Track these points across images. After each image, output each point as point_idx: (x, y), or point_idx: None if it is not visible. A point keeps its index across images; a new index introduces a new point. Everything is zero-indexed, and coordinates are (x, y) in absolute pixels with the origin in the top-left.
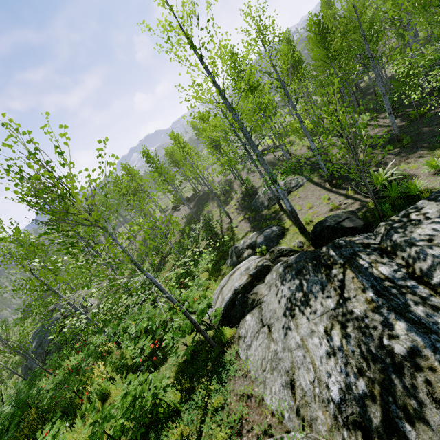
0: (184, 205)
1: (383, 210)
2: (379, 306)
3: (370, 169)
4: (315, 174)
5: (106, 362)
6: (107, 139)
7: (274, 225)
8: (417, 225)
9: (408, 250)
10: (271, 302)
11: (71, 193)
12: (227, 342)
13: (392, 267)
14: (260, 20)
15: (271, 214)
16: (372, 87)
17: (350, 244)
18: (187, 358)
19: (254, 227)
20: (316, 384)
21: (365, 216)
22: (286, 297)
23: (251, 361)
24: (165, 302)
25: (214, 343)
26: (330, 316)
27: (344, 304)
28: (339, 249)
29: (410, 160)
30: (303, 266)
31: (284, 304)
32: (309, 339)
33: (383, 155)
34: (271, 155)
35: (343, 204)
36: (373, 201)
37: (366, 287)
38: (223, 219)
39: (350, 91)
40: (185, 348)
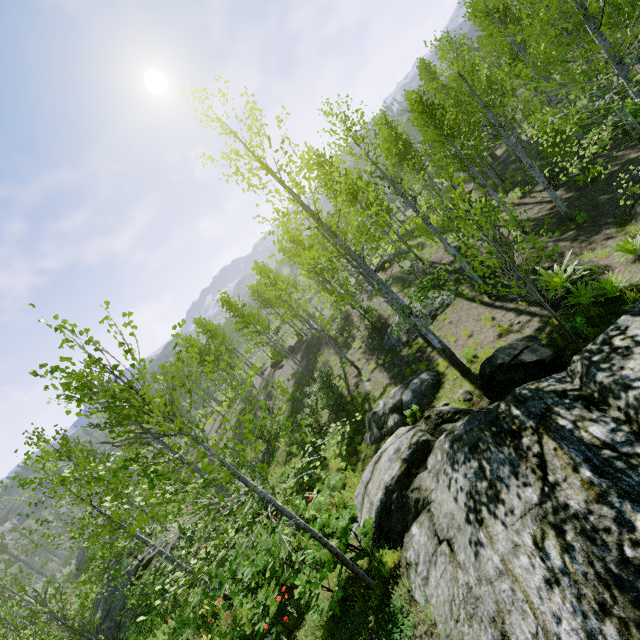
0: (288, 359)
1: (575, 326)
2: (604, 493)
3: (539, 277)
4: (464, 285)
5: (212, 634)
6: (183, 320)
7: (423, 371)
8: (626, 356)
9: (623, 396)
10: (444, 501)
11: (145, 399)
12: (390, 575)
13: (608, 424)
14: (345, 116)
15: (415, 353)
16: (514, 154)
17: (538, 394)
18: (335, 613)
19: (394, 378)
20: (542, 638)
21: (551, 338)
22: (464, 491)
23: (435, 607)
24: (288, 526)
25: (371, 581)
26: (536, 517)
27: (552, 493)
28: (525, 405)
29: (595, 245)
30: (478, 437)
31: (463, 502)
32: (514, 560)
33: (555, 243)
34: (397, 267)
35: (515, 324)
36: (556, 319)
37: (577, 461)
38: (347, 371)
39: (485, 166)
40: (329, 593)
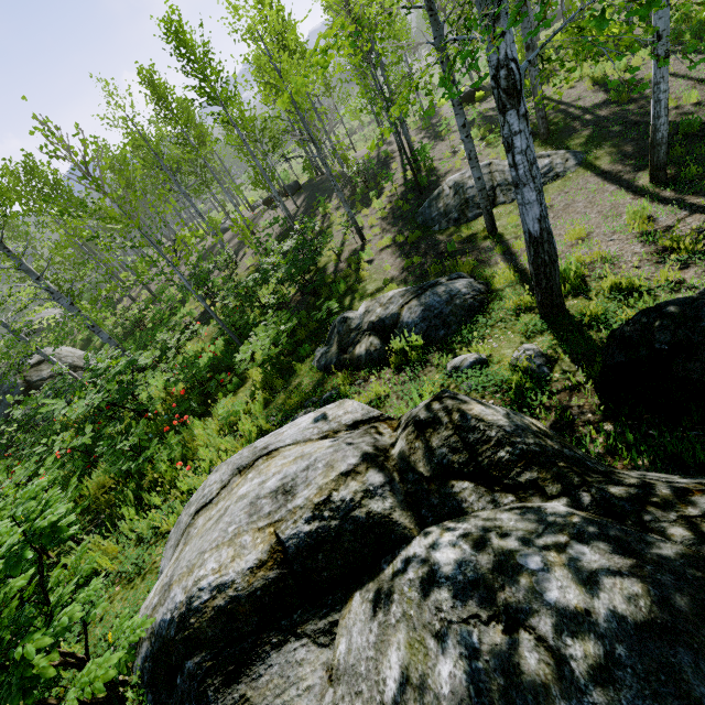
0: (287, 199)
1: None
2: None
3: None
4: (604, 150)
5: None
6: None
7: (462, 276)
8: None
9: None
10: None
11: None
12: None
13: None
14: None
15: (461, 242)
16: None
17: None
18: None
19: (408, 271)
20: None
21: None
22: None
23: None
24: None
25: None
26: None
27: None
28: None
29: None
30: None
31: None
32: None
33: None
34: (493, 102)
35: None
36: None
37: None
38: (347, 239)
39: None
40: None
